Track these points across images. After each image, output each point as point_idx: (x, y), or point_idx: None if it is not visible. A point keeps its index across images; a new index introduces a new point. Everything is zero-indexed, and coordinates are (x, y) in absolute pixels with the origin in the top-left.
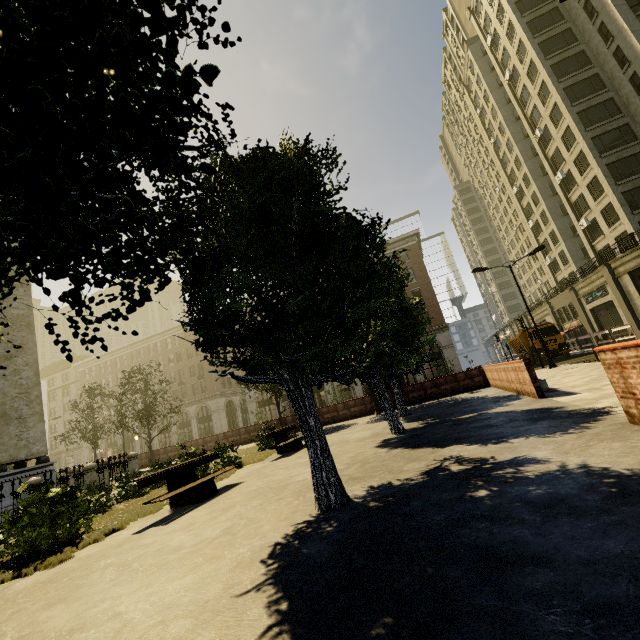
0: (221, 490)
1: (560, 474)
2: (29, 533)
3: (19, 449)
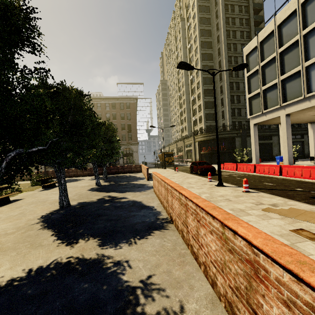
0: (12, 201)
1: (127, 201)
2: None
3: None
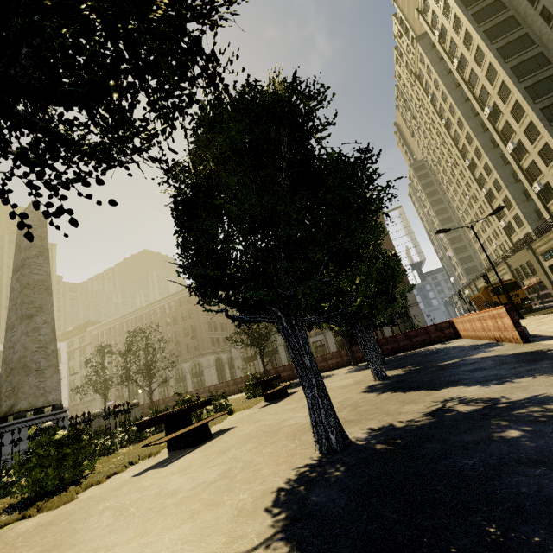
0: (215, 434)
1: None
2: (37, 474)
3: (37, 397)
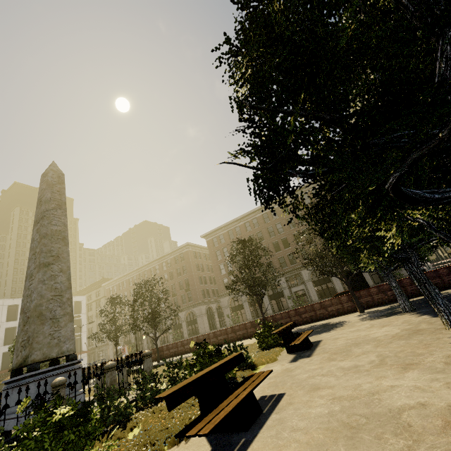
0: (261, 406)
1: None
2: None
3: (51, 347)
